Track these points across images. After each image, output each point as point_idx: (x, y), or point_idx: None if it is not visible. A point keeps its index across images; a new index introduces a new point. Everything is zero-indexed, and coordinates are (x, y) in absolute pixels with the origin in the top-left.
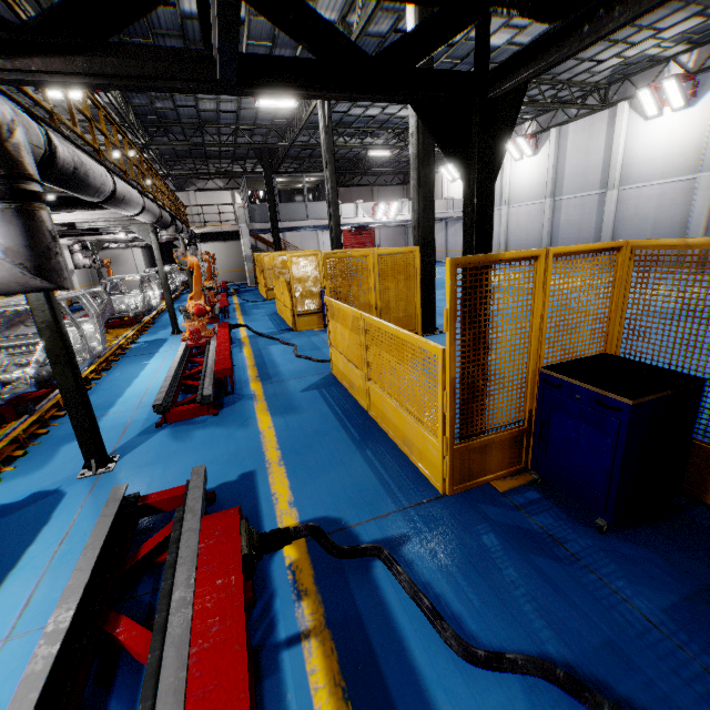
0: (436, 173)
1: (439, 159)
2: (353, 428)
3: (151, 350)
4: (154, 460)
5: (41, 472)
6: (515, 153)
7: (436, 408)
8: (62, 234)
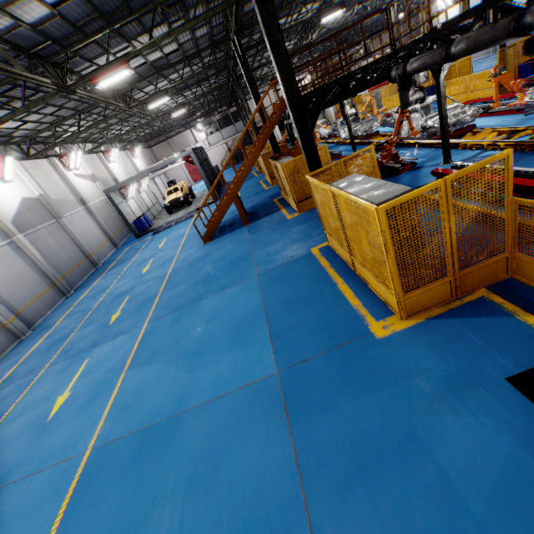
0: (431, 6)
1: None
2: None
3: None
4: None
5: None
6: None
7: None
8: None
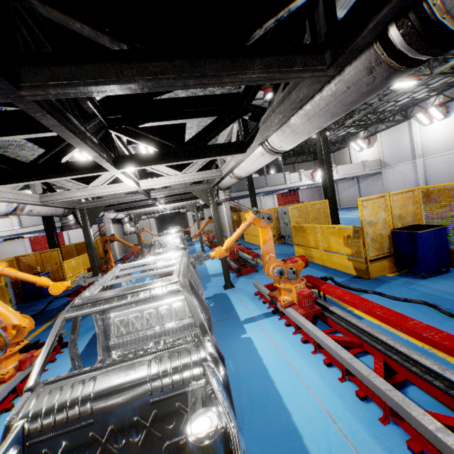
0: (343, 148)
1: (345, 138)
2: None
3: (226, 311)
4: None
5: None
6: (424, 120)
7: None
8: (123, 209)
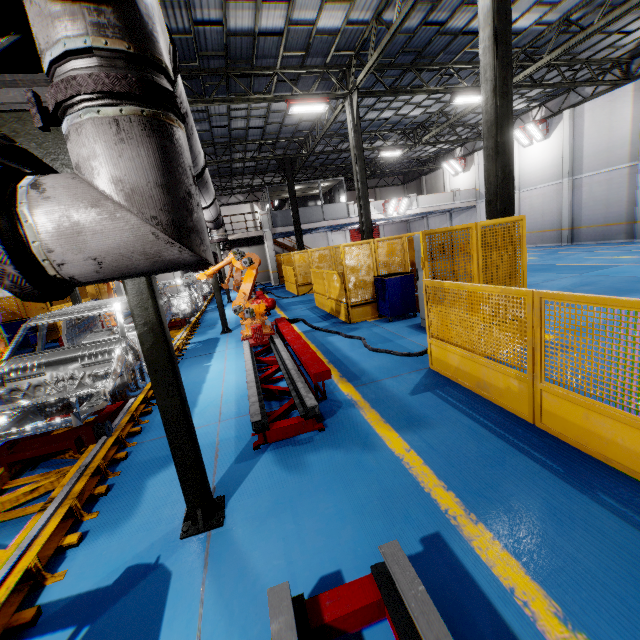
0: (437, 170)
1: (440, 156)
2: (536, 452)
3: (207, 350)
4: (275, 507)
5: (130, 523)
6: (524, 140)
7: None
8: None
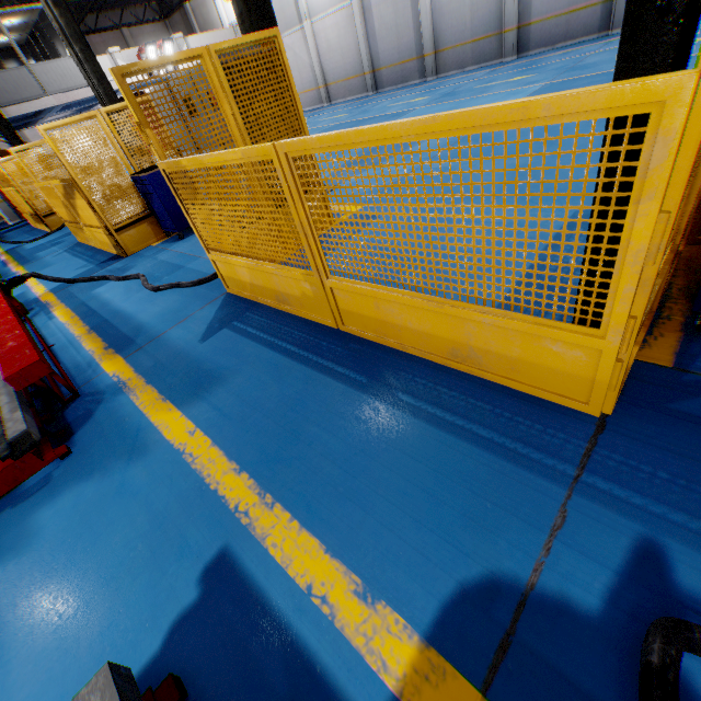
0: None
1: None
2: (340, 367)
3: None
4: None
5: None
6: None
7: (599, 267)
8: None
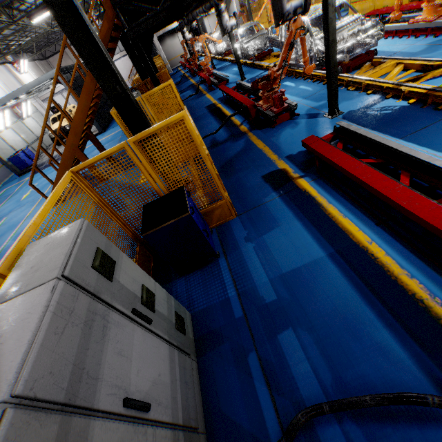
0: None
1: None
2: None
3: None
4: None
5: None
6: None
7: None
8: None
